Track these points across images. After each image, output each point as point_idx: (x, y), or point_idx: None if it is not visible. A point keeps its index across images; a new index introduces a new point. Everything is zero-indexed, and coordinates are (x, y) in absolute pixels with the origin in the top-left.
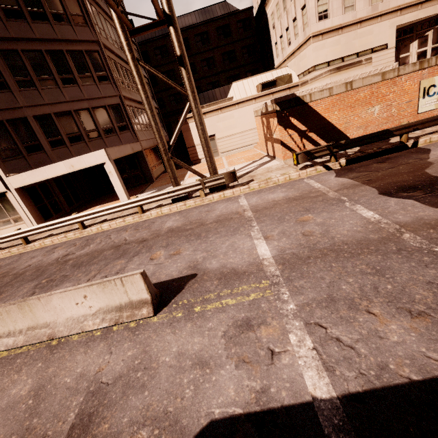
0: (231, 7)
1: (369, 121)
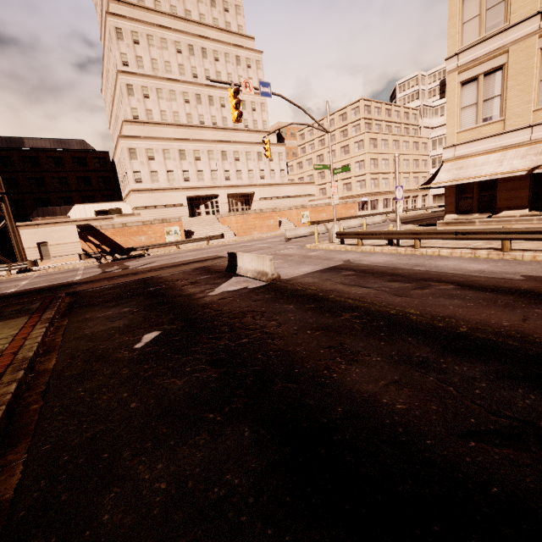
0: (89, 146)
1: (140, 243)
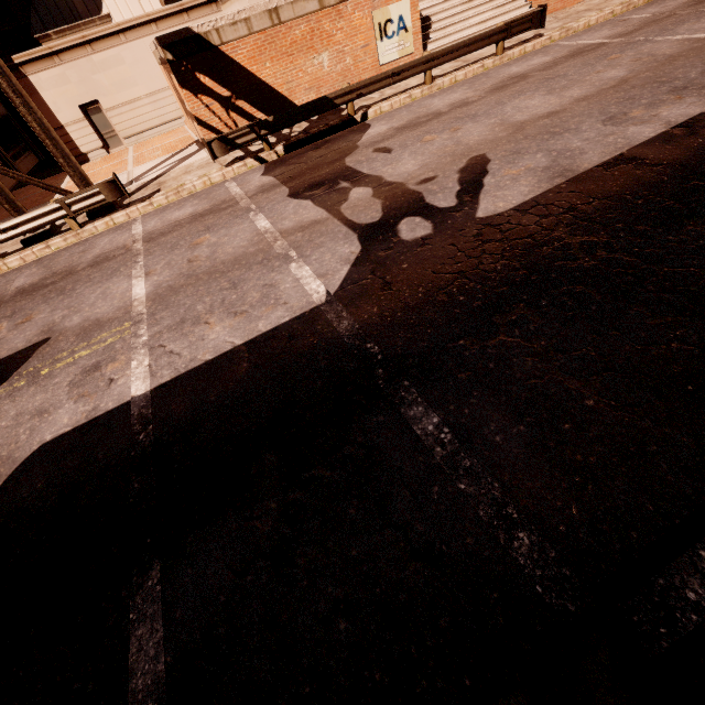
0: None
1: (321, 79)
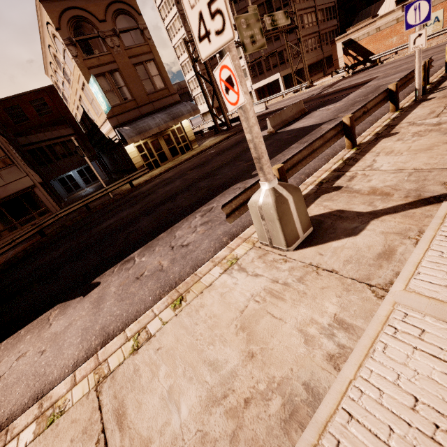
0: None
1: (390, 46)
